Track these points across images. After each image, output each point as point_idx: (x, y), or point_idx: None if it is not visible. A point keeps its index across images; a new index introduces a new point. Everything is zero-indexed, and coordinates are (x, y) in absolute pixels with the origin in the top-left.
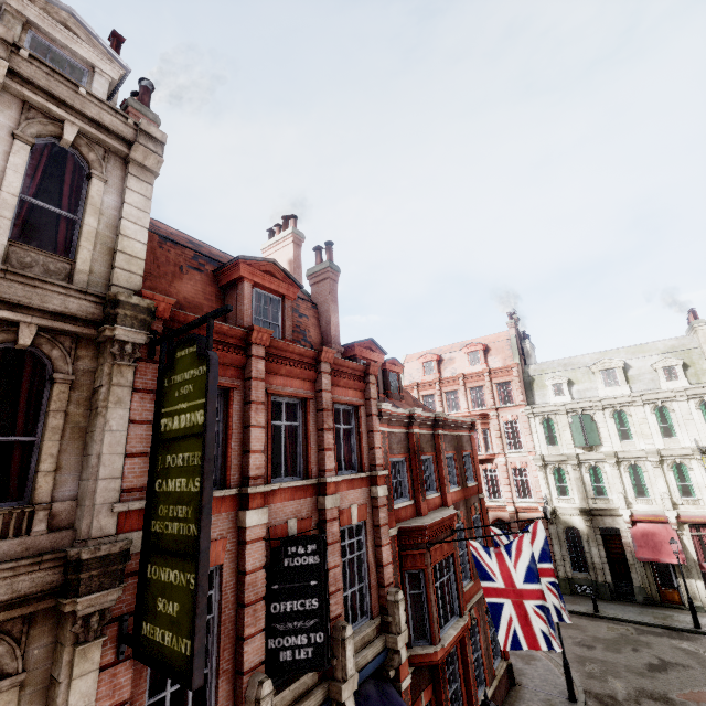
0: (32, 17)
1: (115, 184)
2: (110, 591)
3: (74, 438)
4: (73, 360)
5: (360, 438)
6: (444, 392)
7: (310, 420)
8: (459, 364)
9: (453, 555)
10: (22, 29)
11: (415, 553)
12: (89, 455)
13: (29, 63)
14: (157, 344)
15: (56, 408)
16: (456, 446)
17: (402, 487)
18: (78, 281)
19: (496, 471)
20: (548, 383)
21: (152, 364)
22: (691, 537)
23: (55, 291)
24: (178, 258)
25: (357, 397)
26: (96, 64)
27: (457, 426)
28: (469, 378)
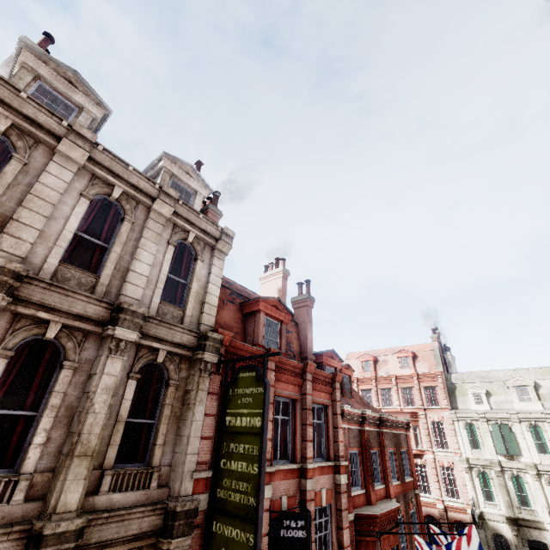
0: (175, 172)
1: (206, 262)
2: (188, 538)
3: (173, 422)
4: (179, 371)
5: (328, 432)
6: (379, 388)
7: (297, 416)
8: (391, 366)
9: (398, 547)
10: (169, 178)
11: (368, 539)
12: (182, 435)
13: (181, 206)
14: (222, 363)
15: (168, 402)
16: (395, 443)
17: (355, 476)
18: (186, 322)
19: (426, 467)
20: (469, 391)
21: (218, 375)
22: None
23: (179, 331)
24: (222, 295)
25: (327, 399)
26: (198, 190)
27: (396, 425)
28: (400, 379)
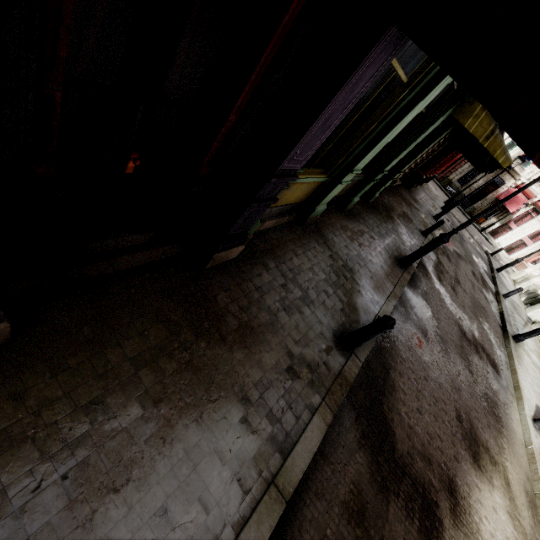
0: None
1: None
2: None
3: None
4: None
5: None
6: None
7: None
8: None
9: None
10: None
11: None
12: None
13: None
14: None
15: None
16: None
17: None
18: None
19: None
20: None
21: None
22: (526, 211)
23: None
24: None
25: None
26: None
27: None
28: None
